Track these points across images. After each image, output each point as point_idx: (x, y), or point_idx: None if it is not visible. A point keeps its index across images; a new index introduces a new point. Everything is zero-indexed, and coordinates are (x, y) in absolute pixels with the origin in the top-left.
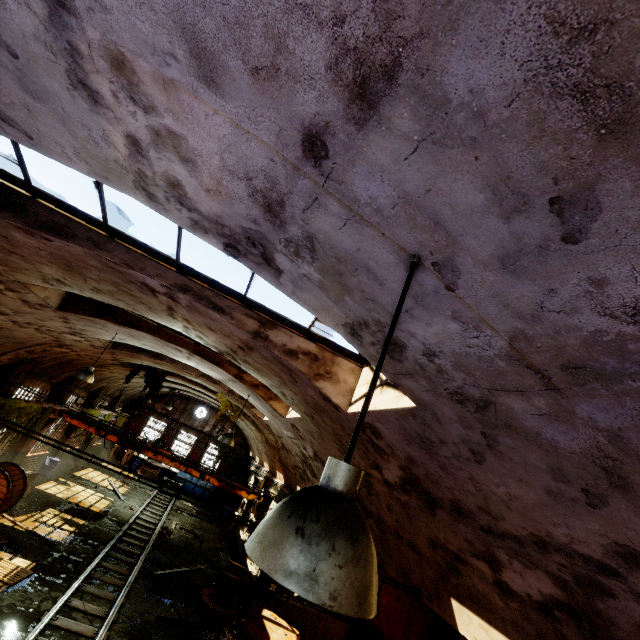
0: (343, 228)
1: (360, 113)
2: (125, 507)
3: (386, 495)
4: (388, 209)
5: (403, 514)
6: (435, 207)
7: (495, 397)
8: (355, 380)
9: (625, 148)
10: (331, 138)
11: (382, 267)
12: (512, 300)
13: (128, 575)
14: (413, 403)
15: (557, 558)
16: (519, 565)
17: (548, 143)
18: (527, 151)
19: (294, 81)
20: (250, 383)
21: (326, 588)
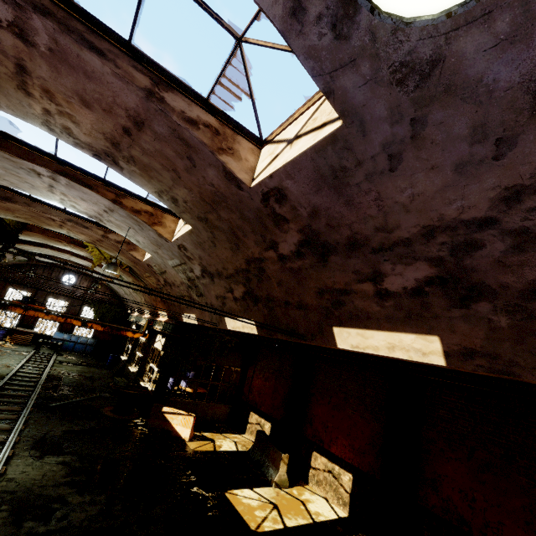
0: None
1: None
2: None
3: (278, 272)
4: None
5: (294, 282)
6: None
7: (449, 46)
8: (255, 160)
9: None
10: None
11: None
12: None
13: (21, 411)
14: (336, 126)
15: (441, 239)
16: (401, 267)
17: None
18: None
19: None
20: (131, 209)
21: None
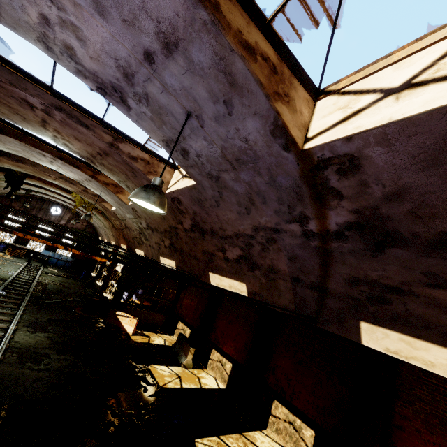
0: (161, 94)
1: (167, 53)
2: (3, 272)
3: (185, 237)
4: (178, 91)
5: (192, 244)
6: (194, 94)
7: (220, 174)
8: (170, 177)
9: (235, 91)
10: (156, 57)
11: (178, 114)
12: (220, 133)
13: (20, 303)
14: (195, 182)
15: (241, 239)
16: (231, 248)
17: (220, 83)
18: (216, 84)
19: (141, 31)
20: (103, 182)
21: (152, 201)
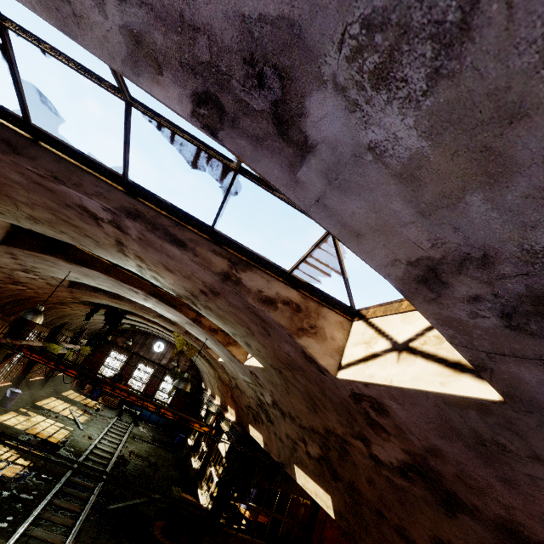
0: None
1: None
2: (83, 436)
3: (369, 468)
4: None
5: (393, 496)
6: None
7: None
8: (344, 336)
9: None
10: None
11: None
12: None
13: (80, 512)
14: (490, 393)
15: None
16: None
17: None
18: None
19: None
20: (208, 327)
21: None
